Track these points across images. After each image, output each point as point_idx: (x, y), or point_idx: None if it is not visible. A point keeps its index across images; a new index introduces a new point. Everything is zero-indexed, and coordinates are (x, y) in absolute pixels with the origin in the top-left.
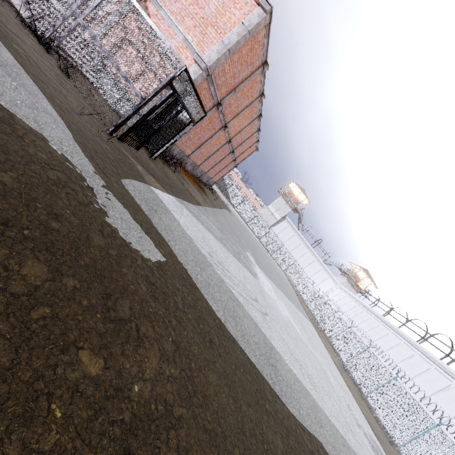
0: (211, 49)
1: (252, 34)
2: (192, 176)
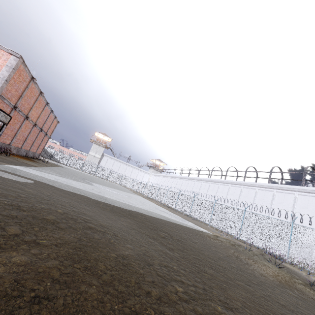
0: None
1: (16, 69)
2: (20, 156)
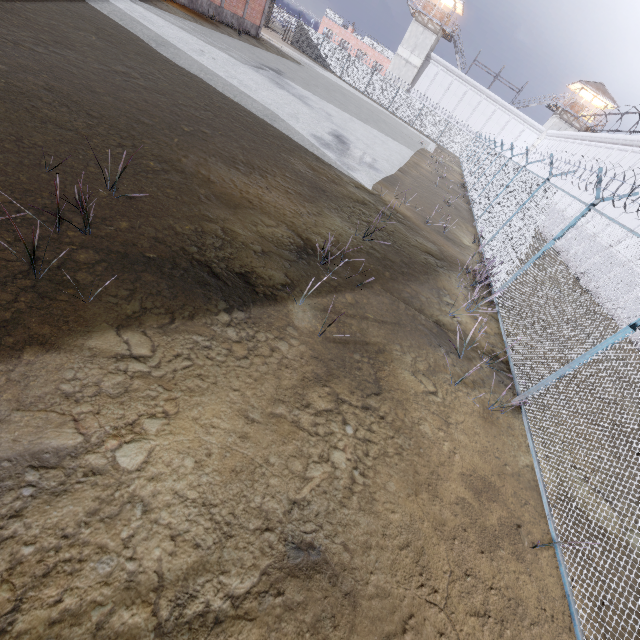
0: None
1: None
2: (193, 11)
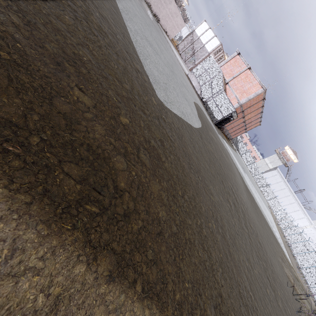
0: (243, 99)
1: (258, 95)
2: (224, 134)
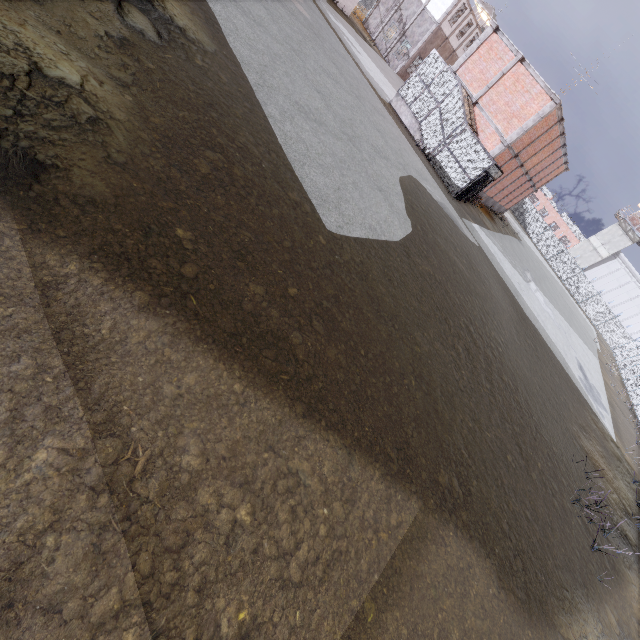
0: (513, 133)
1: (544, 117)
2: (484, 207)
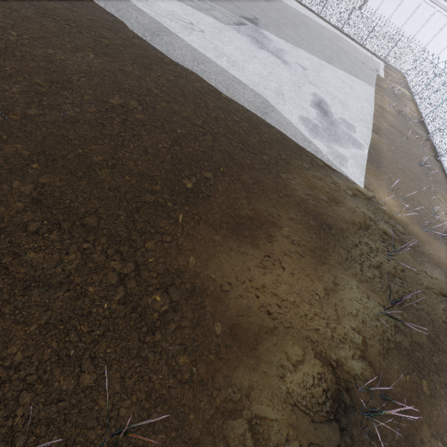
0: None
1: None
2: None
